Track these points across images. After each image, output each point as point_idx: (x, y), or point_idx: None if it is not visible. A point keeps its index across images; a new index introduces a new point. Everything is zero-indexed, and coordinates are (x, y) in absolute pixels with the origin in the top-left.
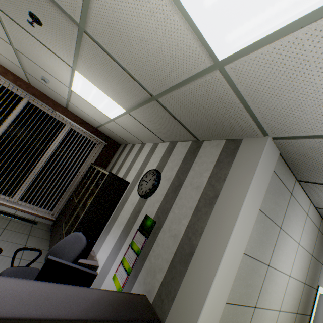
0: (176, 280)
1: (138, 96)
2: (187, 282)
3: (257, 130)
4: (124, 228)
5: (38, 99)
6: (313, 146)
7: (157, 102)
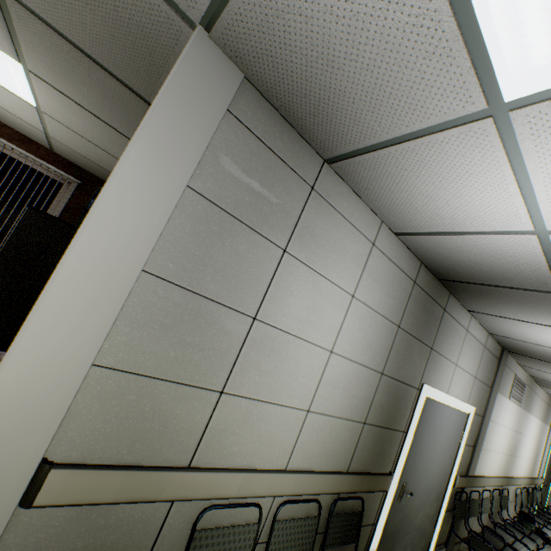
0: None
1: None
2: None
3: (168, 10)
4: None
5: None
6: (258, 17)
7: None
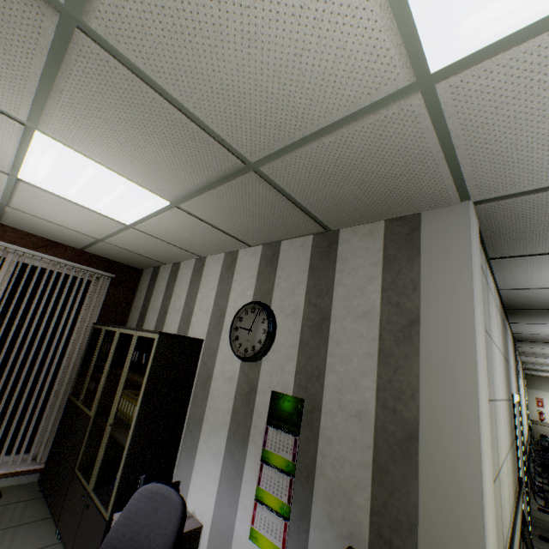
0: (401, 494)
1: (211, 168)
2: (430, 492)
3: (453, 194)
4: (231, 432)
5: None
6: (540, 202)
7: (255, 175)
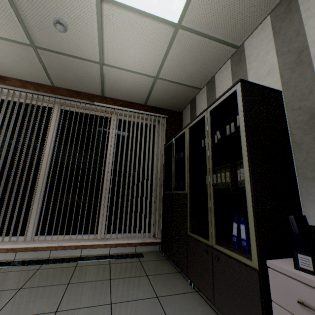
0: None
1: None
2: None
3: None
4: None
5: (68, 97)
6: None
7: None
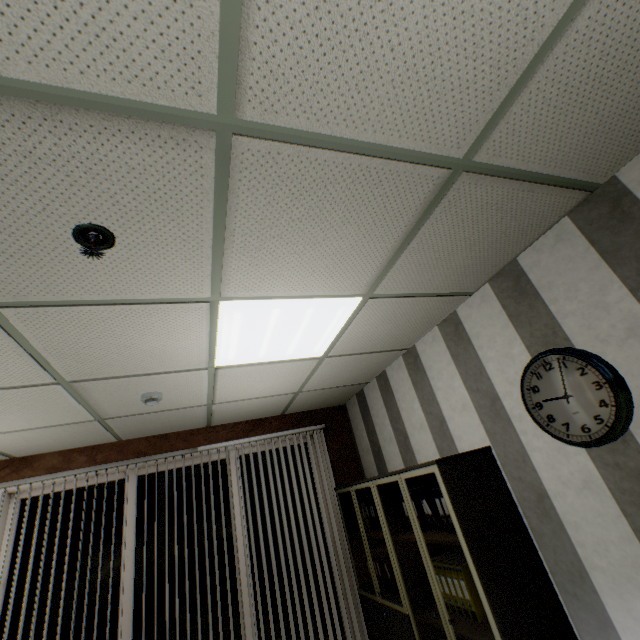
0: None
1: (405, 211)
2: None
3: None
4: None
5: (152, 456)
6: None
7: (467, 176)
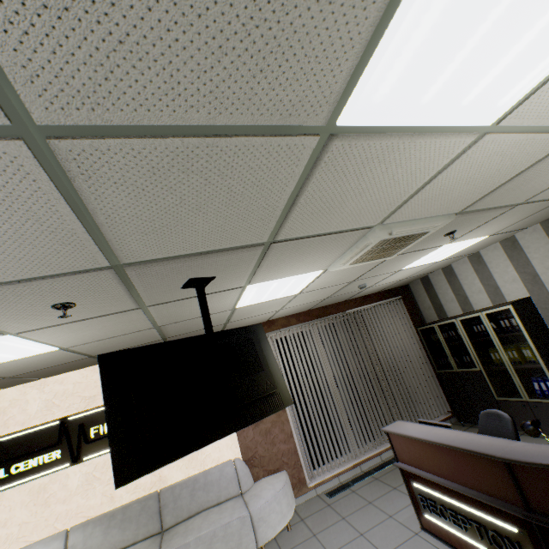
0: None
1: (538, 210)
2: None
3: None
4: None
5: (326, 316)
6: None
7: None
